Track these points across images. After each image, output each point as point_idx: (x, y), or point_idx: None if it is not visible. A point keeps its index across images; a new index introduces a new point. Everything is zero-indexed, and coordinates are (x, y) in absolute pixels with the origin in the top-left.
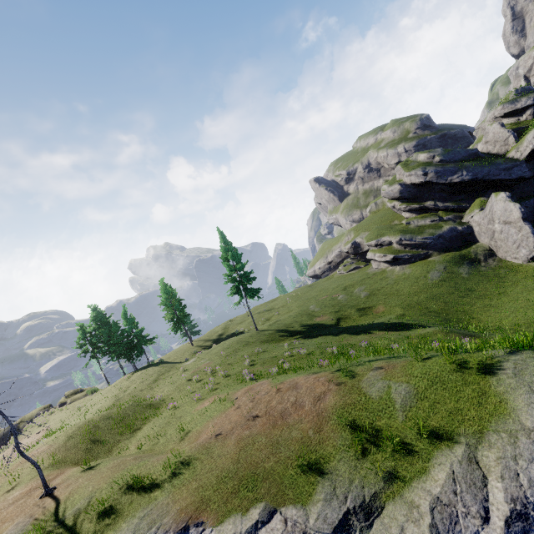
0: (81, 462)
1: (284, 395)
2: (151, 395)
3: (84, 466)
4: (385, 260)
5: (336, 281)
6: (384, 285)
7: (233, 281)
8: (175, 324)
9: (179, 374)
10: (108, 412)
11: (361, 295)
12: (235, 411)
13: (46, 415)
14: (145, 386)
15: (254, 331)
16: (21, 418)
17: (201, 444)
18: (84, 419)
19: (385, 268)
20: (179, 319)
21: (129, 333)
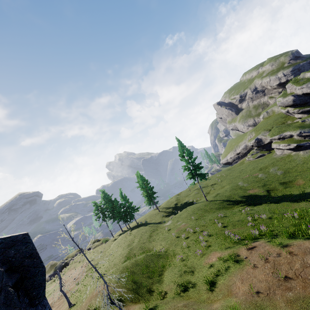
0: (134, 300)
1: (305, 259)
2: (152, 247)
3: (144, 307)
4: (289, 148)
5: (250, 165)
6: (294, 165)
7: (188, 170)
8: (149, 199)
9: (166, 232)
10: (135, 260)
11: (277, 173)
12: (255, 270)
13: (81, 255)
14: (145, 240)
15: (204, 201)
16: (67, 256)
17: (247, 301)
18: (113, 262)
19: (288, 153)
20: (151, 195)
21: (125, 205)
